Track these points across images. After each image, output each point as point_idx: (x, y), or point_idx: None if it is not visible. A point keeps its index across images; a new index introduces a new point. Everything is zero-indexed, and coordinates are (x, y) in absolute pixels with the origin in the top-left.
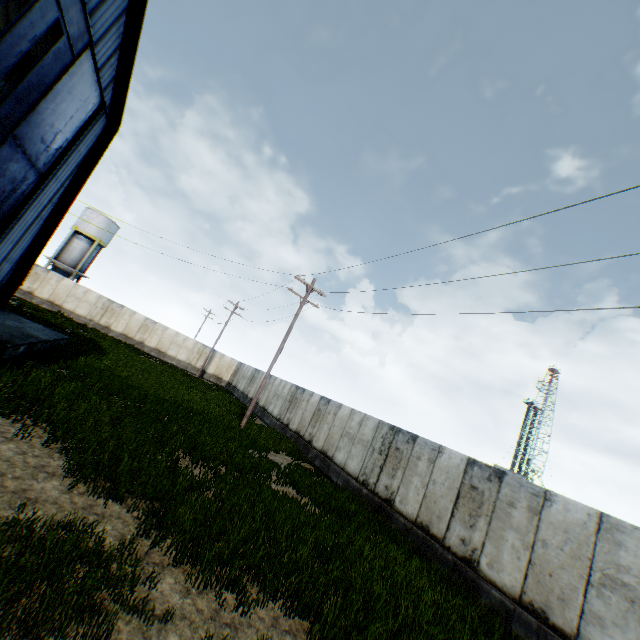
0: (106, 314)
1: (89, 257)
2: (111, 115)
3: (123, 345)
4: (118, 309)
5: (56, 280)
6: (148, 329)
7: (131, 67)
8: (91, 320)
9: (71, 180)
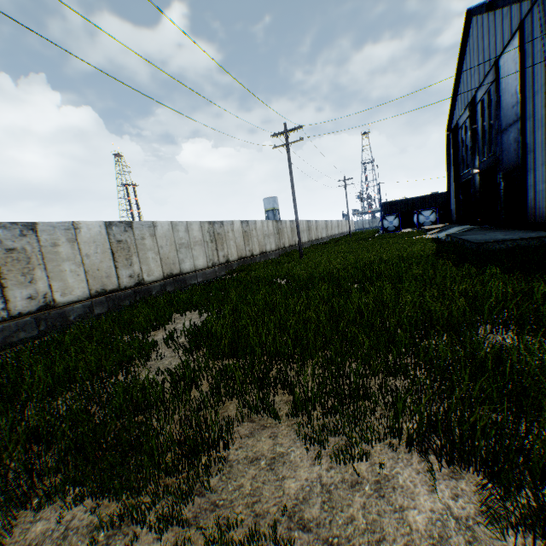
0: None
1: None
2: None
3: None
4: None
5: None
6: None
7: None
8: None
9: None
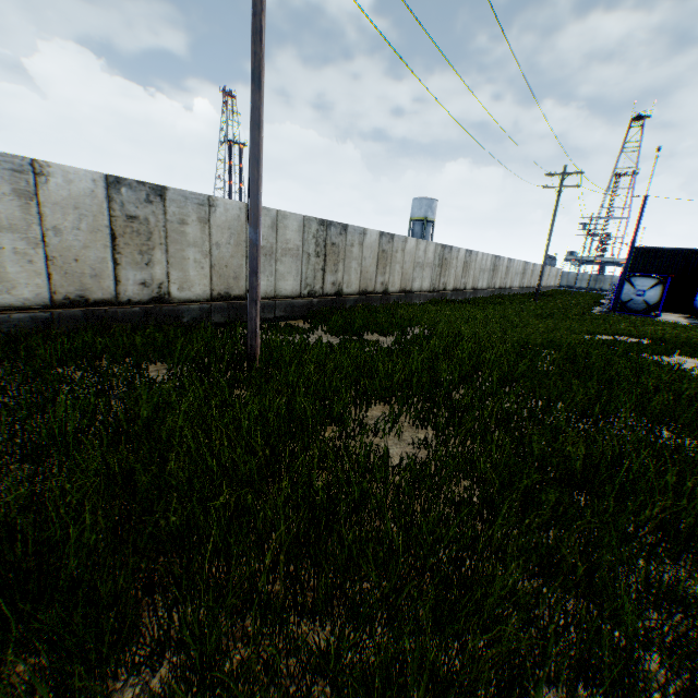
0: None
1: None
2: None
3: None
4: None
5: None
6: None
7: None
8: None
9: None
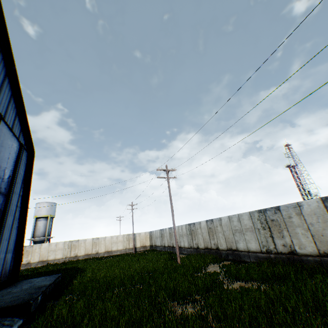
0: (72, 249)
1: (49, 227)
2: (27, 148)
3: (89, 260)
4: (76, 243)
5: (38, 248)
6: (96, 244)
7: (26, 120)
8: (66, 257)
9: (22, 190)
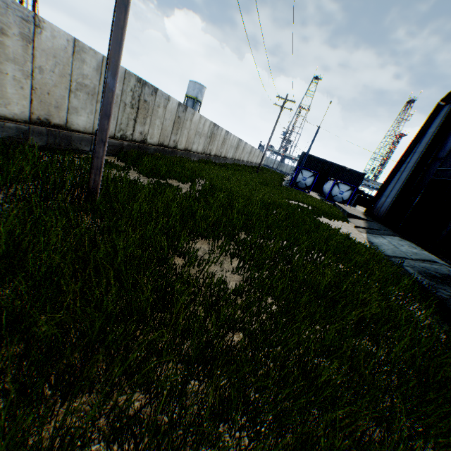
0: None
1: None
2: None
3: None
4: None
5: None
6: None
7: None
8: None
9: None
